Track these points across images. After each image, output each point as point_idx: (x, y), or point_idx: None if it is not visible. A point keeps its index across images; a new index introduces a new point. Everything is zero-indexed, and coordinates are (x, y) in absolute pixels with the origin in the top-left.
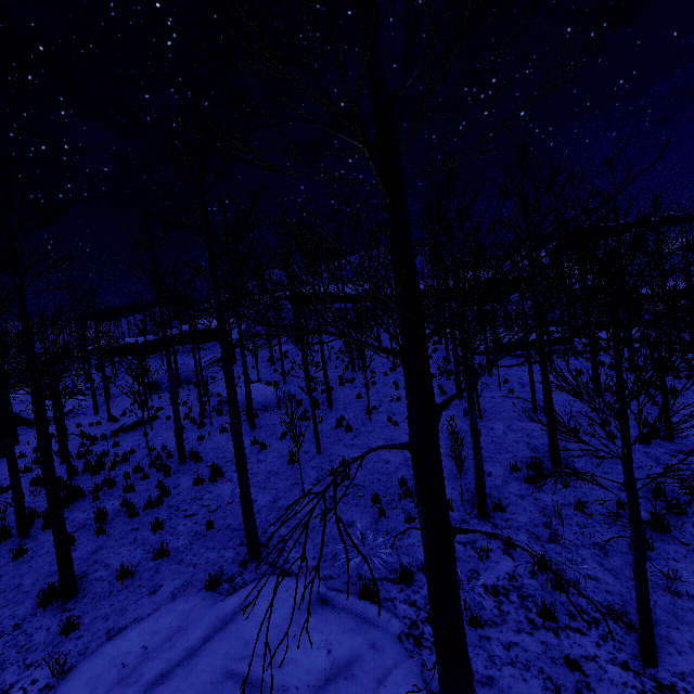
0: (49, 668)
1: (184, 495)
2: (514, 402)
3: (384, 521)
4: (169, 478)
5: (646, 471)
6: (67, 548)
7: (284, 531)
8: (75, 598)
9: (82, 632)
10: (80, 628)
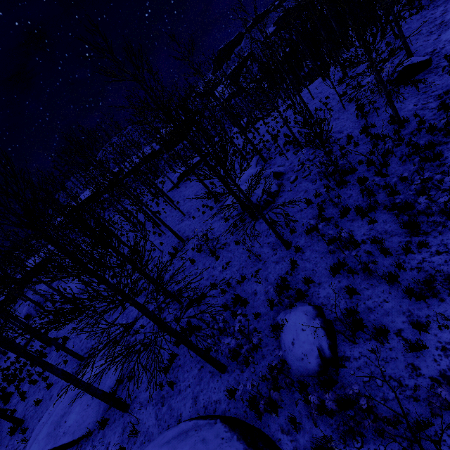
0: (21, 443)
1: (55, 359)
2: (179, 214)
3: (126, 311)
4: (47, 357)
5: (208, 224)
6: (4, 414)
7: (93, 342)
8: (24, 423)
9: (30, 428)
10: (29, 427)
